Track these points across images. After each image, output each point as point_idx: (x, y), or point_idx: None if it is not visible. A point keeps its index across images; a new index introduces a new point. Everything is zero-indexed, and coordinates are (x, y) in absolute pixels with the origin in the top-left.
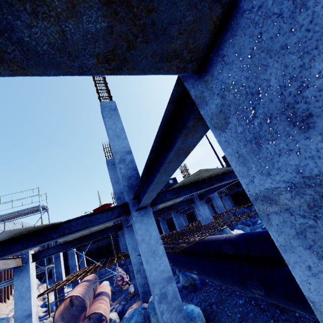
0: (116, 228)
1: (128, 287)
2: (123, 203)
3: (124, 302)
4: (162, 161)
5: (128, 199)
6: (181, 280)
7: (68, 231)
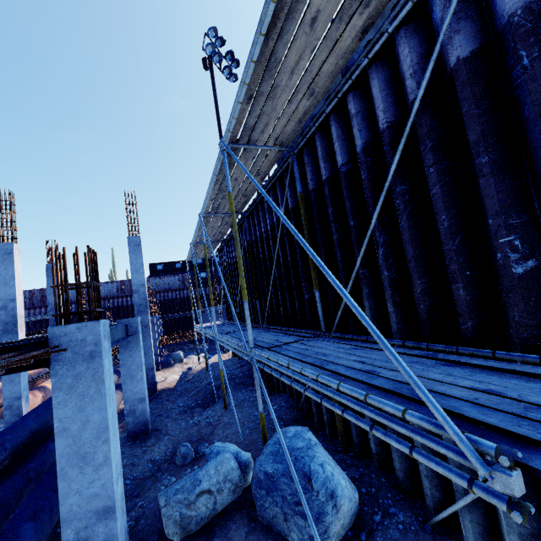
0: None
1: None
2: None
3: None
4: None
5: (1, 340)
6: None
7: None
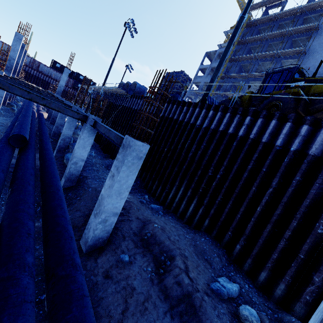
0: None
1: None
2: None
3: None
4: None
5: None
6: None
7: None
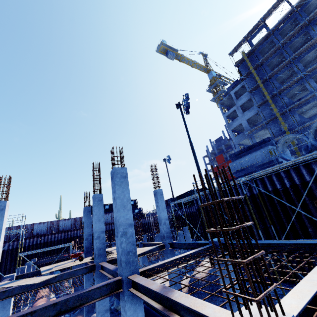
0: None
1: None
2: (93, 264)
3: (68, 315)
4: (115, 273)
5: (96, 262)
6: (114, 305)
7: (61, 279)
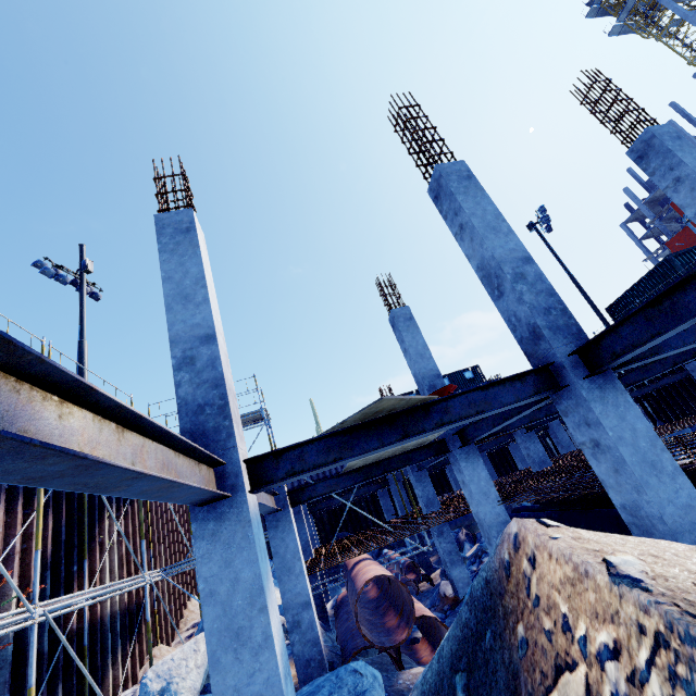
0: (436, 449)
1: (430, 587)
2: (545, 364)
3: (438, 613)
4: None
5: (558, 353)
6: None
7: (449, 418)
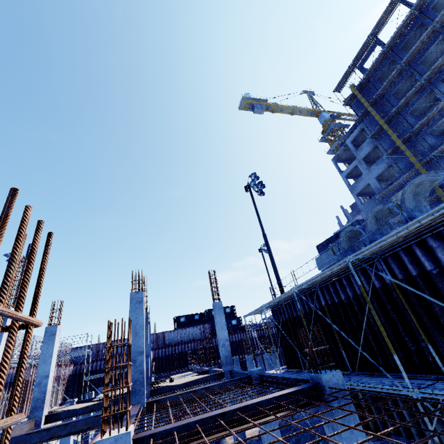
0: None
1: None
2: None
3: None
4: None
5: None
6: None
7: None
